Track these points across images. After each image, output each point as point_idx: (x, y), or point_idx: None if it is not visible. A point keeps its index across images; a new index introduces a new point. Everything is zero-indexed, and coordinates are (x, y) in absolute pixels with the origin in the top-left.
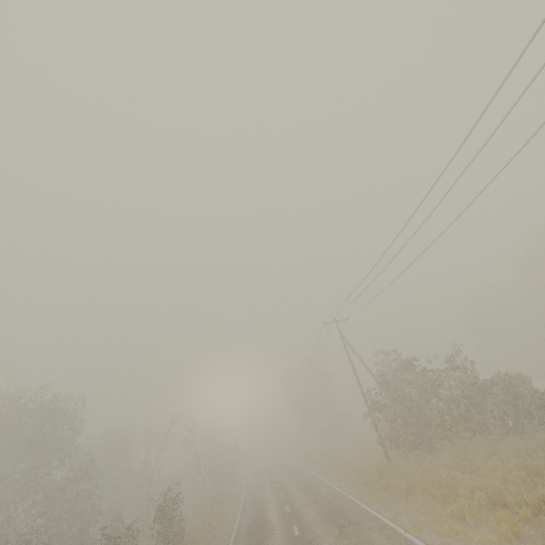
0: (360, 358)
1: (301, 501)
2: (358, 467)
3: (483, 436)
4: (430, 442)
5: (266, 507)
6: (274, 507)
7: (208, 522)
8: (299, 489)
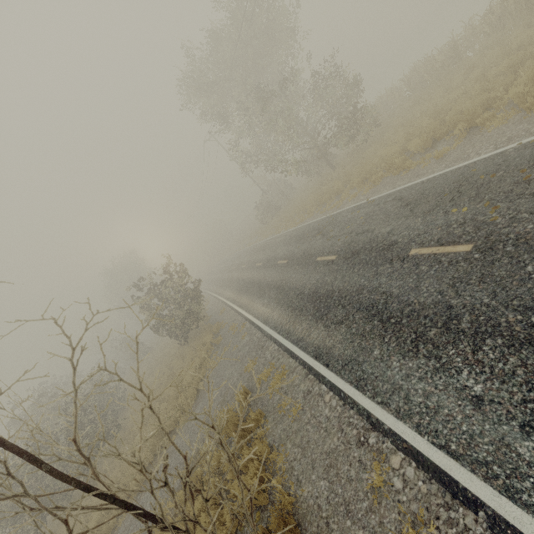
0: None
1: None
2: None
3: None
4: None
5: None
6: None
7: None
8: None
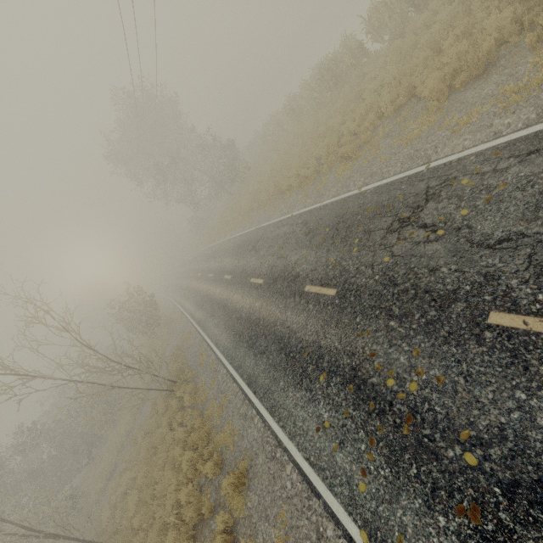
0: None
1: (537, 252)
2: (441, 86)
3: None
4: None
5: (339, 357)
6: (407, 351)
7: (204, 473)
8: (344, 246)
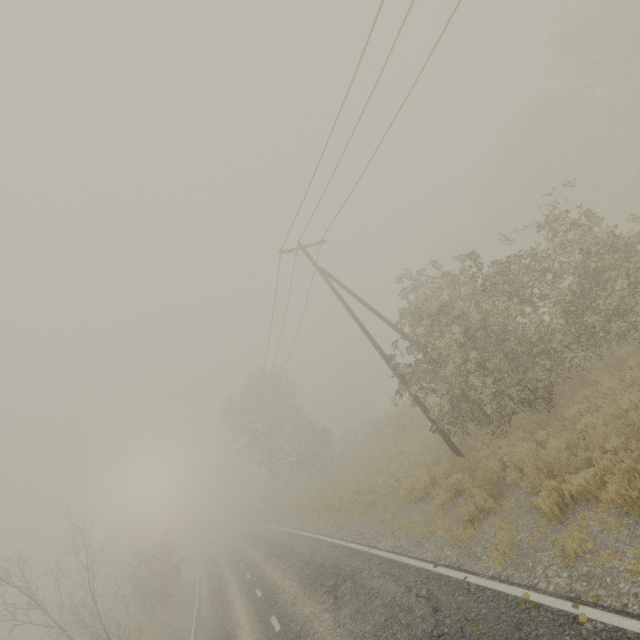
0: (362, 300)
1: None
2: (406, 491)
3: (618, 345)
4: (549, 386)
5: None
6: None
7: None
8: (308, 590)
